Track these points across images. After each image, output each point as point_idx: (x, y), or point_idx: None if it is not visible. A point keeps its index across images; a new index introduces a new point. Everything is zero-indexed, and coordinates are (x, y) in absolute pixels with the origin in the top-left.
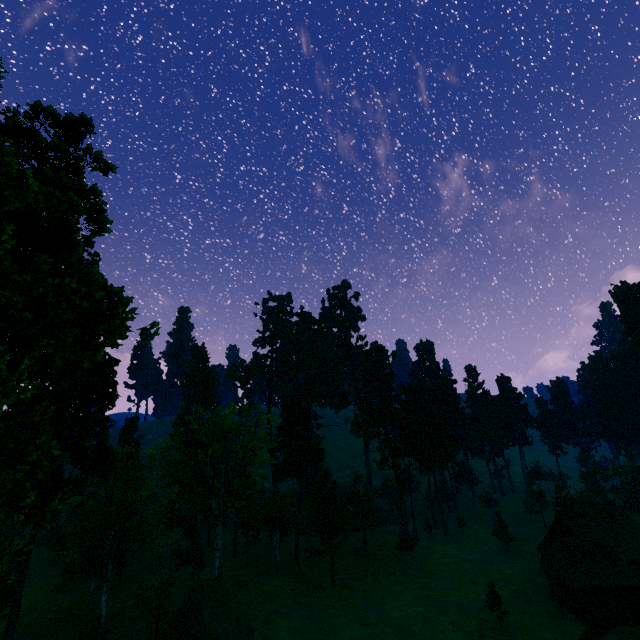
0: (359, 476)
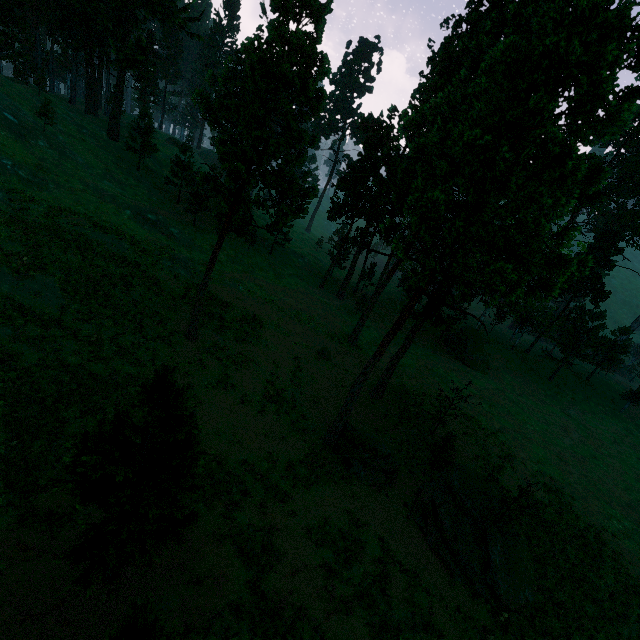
0: (628, 330)
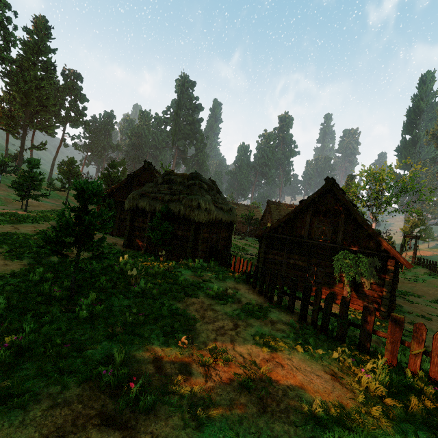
0: None
